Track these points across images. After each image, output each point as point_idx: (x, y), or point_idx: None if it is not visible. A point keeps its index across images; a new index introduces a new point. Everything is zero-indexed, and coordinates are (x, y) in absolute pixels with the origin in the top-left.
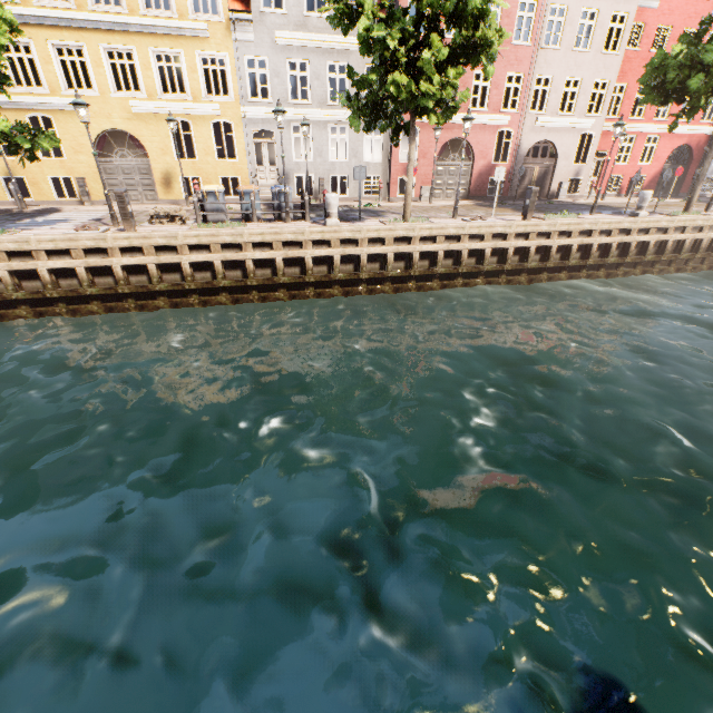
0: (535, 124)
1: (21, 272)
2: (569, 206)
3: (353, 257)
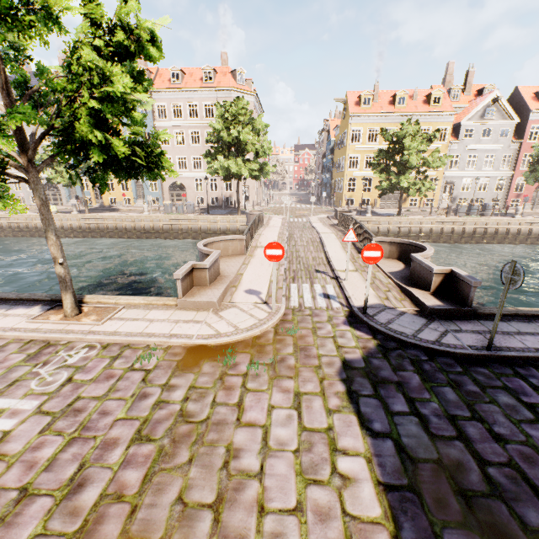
0: None
1: (413, 228)
2: None
3: (526, 230)
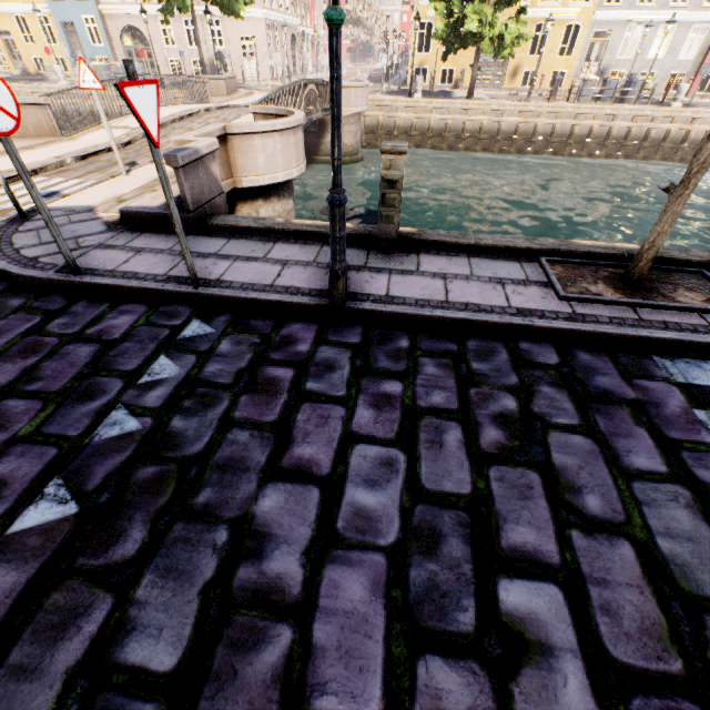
0: None
1: (488, 124)
2: None
3: (681, 133)
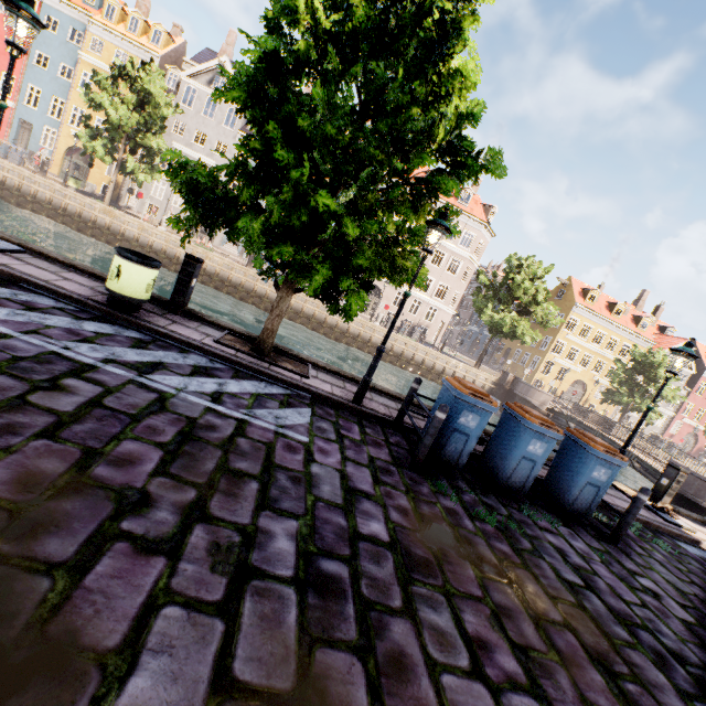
0: None
1: None
2: None
3: None
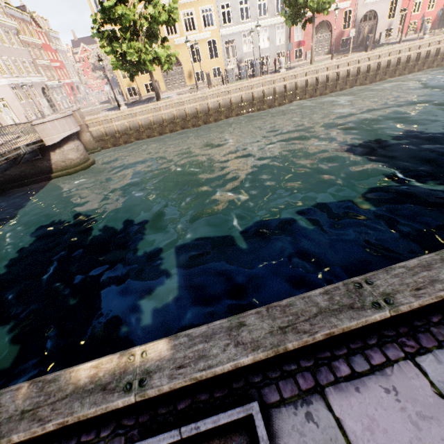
0: (364, 2)
1: (177, 112)
2: (387, 44)
3: (293, 85)
